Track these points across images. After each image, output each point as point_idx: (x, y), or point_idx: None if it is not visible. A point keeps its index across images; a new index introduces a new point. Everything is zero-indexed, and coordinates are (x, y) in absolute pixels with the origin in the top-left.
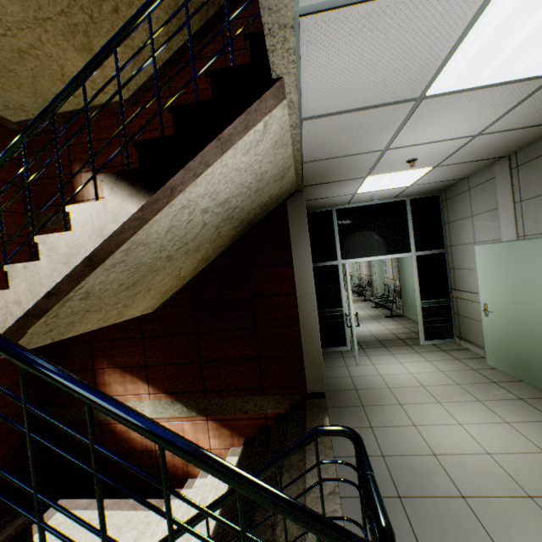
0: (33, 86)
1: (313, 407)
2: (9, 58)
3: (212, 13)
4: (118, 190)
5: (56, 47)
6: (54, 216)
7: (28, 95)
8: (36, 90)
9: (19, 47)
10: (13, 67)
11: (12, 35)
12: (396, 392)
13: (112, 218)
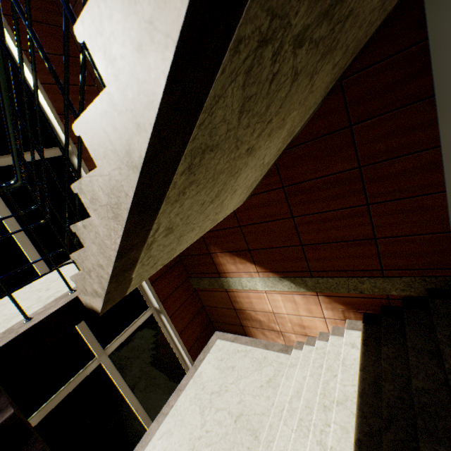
0: None
1: None
2: None
3: (331, 85)
4: None
5: None
6: None
7: None
8: None
9: None
10: None
11: None
12: None
13: None
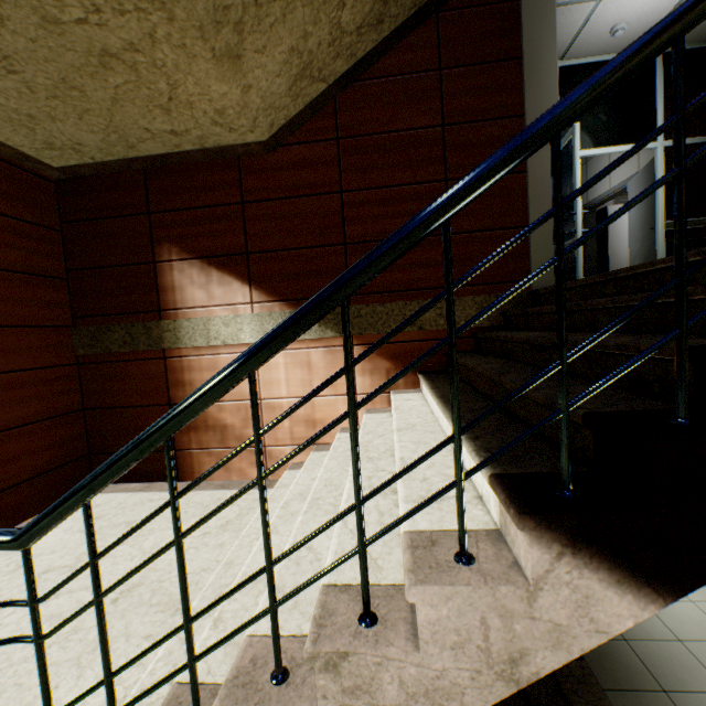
0: (107, 115)
1: (580, 688)
2: (78, 64)
3: None
4: (574, 563)
5: (177, 50)
6: (333, 568)
7: (93, 128)
8: (112, 120)
9: (103, 46)
10: (80, 81)
11: (97, 21)
12: (700, 655)
13: (547, 637)
